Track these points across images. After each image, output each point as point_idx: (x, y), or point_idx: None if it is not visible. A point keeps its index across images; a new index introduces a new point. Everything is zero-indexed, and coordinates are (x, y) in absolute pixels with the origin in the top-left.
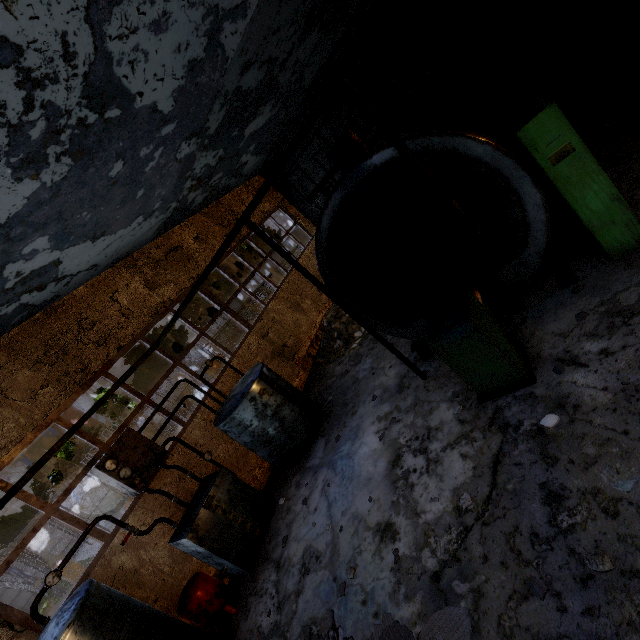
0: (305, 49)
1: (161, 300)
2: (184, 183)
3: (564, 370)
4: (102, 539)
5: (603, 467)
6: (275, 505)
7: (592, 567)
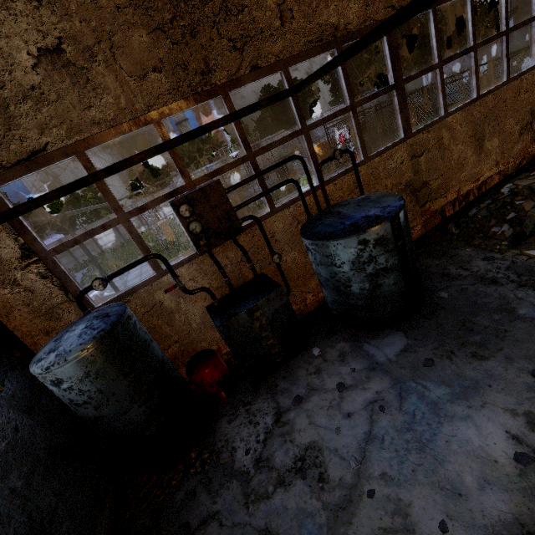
0: None
1: (335, 21)
2: None
3: None
4: (155, 270)
5: None
6: (307, 347)
7: None
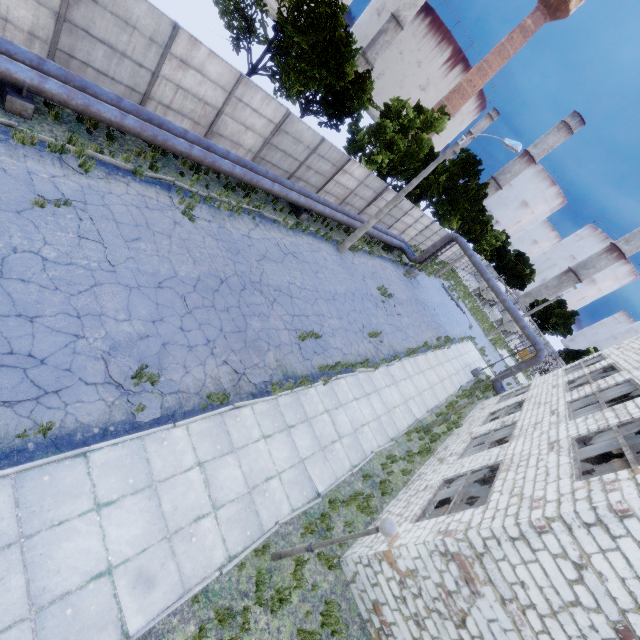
0: None
1: None
2: None
3: None
4: None
5: None
6: None
7: None
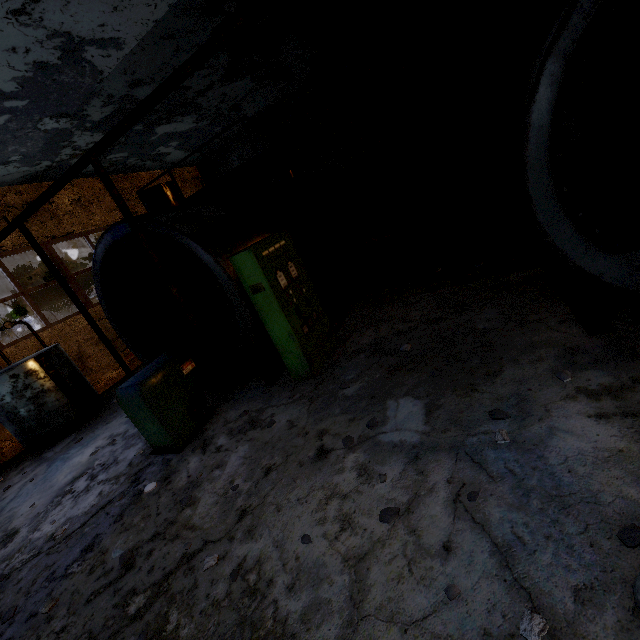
0: (235, 89)
1: None
2: (60, 149)
3: (196, 451)
4: None
5: (126, 535)
6: None
7: (41, 608)
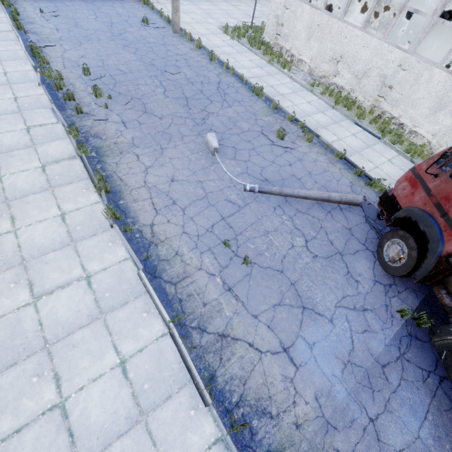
0: None
1: None
2: None
3: None
4: None
5: None
6: None
7: None
